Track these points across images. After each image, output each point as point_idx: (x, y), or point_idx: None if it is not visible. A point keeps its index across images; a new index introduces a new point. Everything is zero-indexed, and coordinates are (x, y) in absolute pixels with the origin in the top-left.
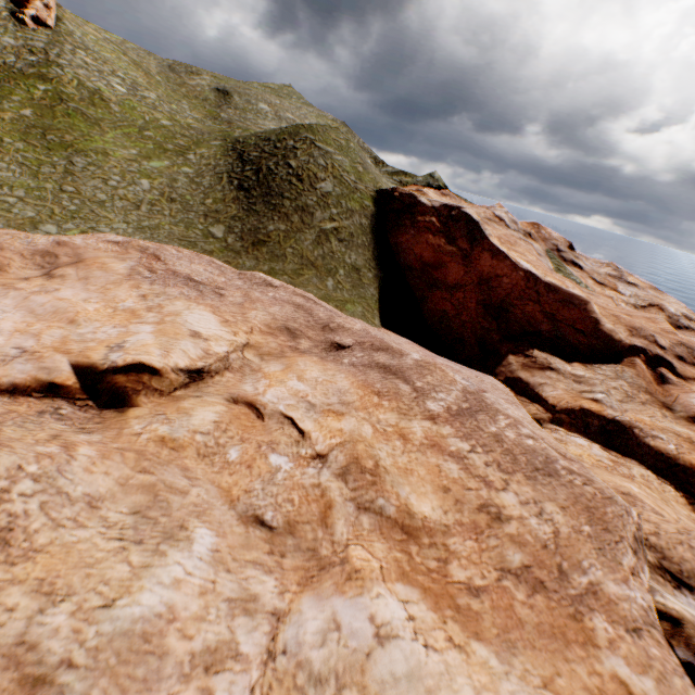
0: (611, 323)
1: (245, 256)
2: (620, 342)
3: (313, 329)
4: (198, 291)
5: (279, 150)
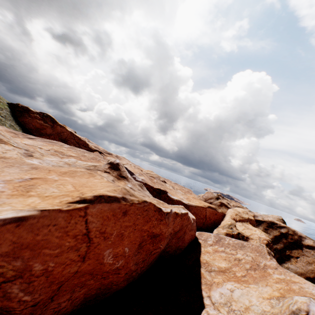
0: (91, 145)
1: None
2: (94, 149)
3: (20, 134)
4: None
5: None
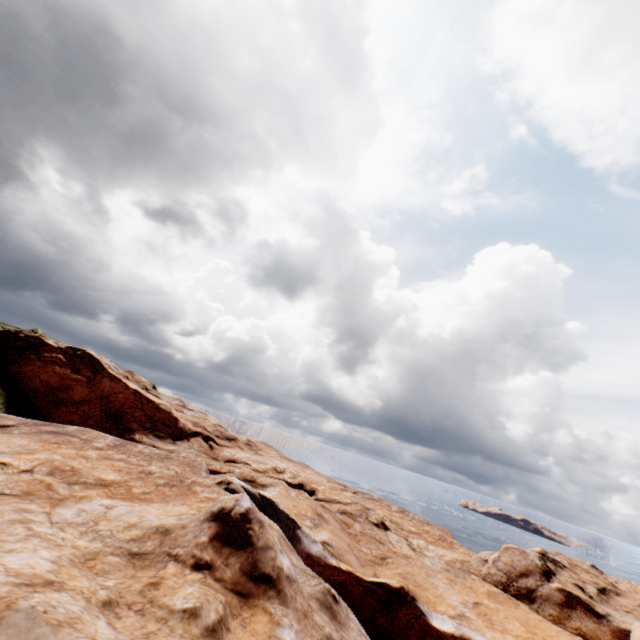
0: (185, 420)
1: None
2: (190, 430)
3: None
4: None
5: None
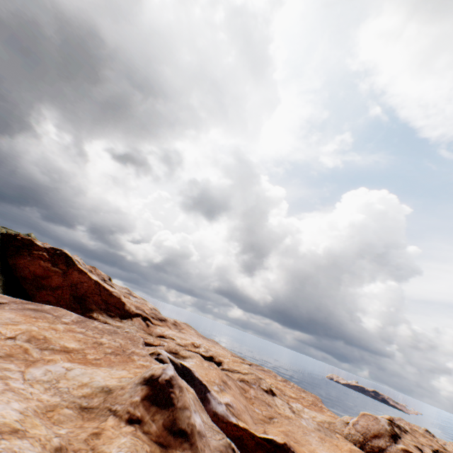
0: (130, 304)
1: None
2: (133, 311)
3: None
4: None
5: None
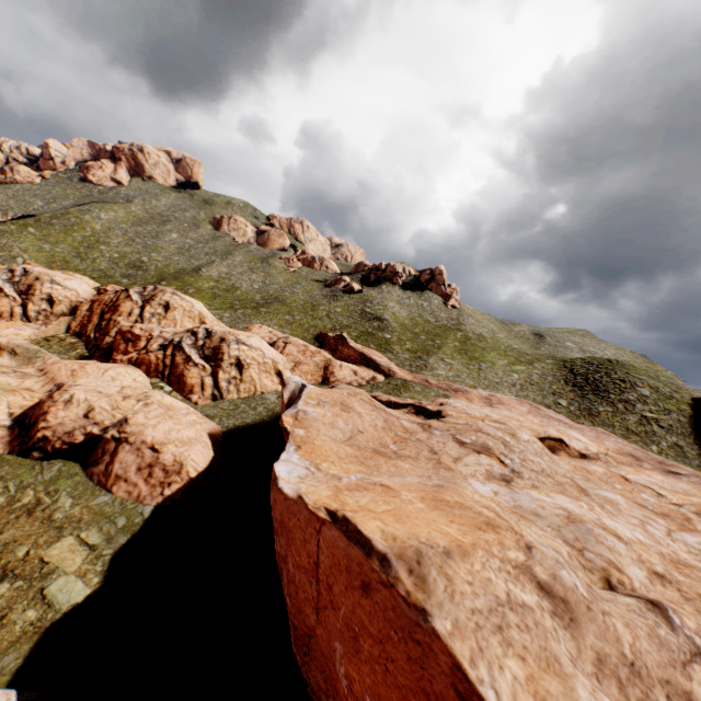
0: None
1: (582, 421)
2: None
3: (650, 460)
4: (567, 425)
5: (601, 366)
